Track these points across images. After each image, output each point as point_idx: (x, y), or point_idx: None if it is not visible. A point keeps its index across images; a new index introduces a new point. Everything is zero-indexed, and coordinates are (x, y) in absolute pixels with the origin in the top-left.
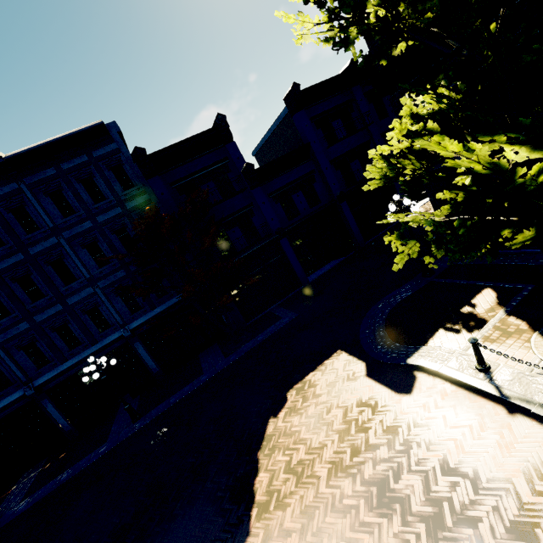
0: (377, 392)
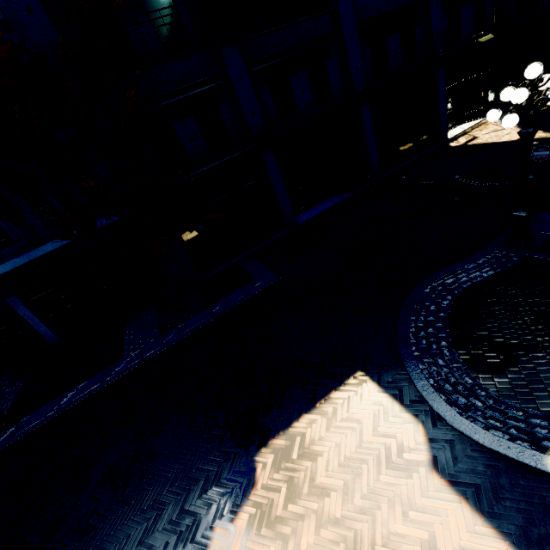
0: (476, 540)
